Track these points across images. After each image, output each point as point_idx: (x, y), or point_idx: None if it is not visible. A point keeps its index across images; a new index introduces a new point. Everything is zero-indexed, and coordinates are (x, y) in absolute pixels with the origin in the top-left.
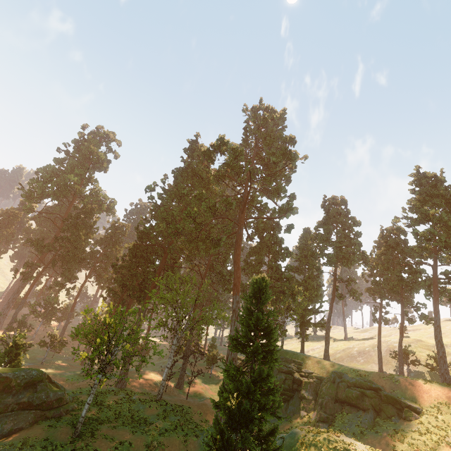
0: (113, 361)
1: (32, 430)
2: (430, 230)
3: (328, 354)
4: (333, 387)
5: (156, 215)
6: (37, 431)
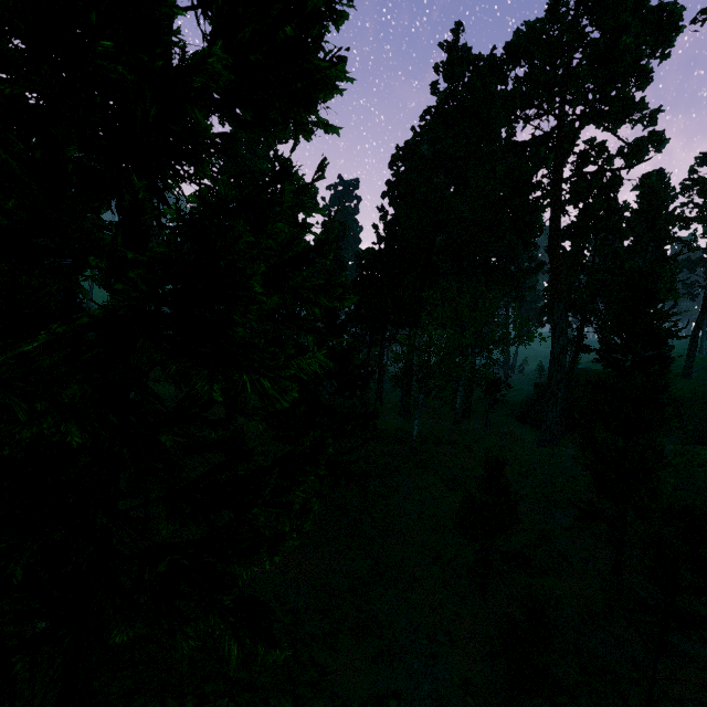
0: (381, 394)
1: (371, 446)
2: None
3: (690, 372)
4: (706, 410)
5: (395, 200)
6: (376, 447)
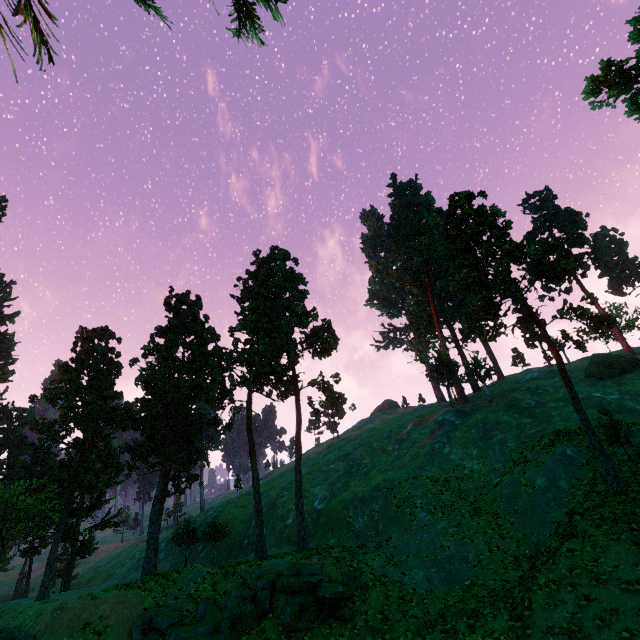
0: None
1: None
2: (147, 372)
3: (44, 589)
4: None
5: None
6: None
